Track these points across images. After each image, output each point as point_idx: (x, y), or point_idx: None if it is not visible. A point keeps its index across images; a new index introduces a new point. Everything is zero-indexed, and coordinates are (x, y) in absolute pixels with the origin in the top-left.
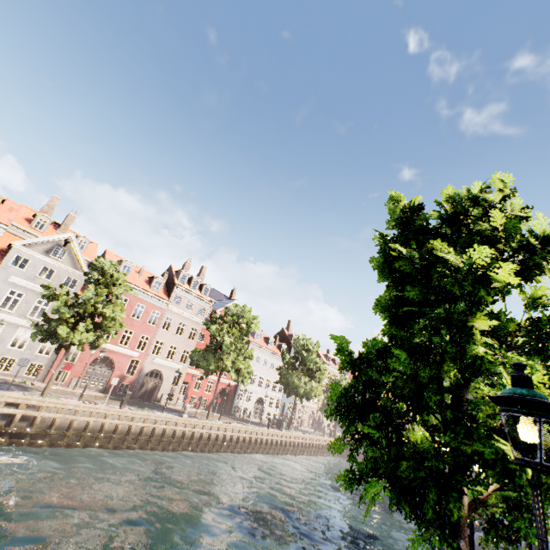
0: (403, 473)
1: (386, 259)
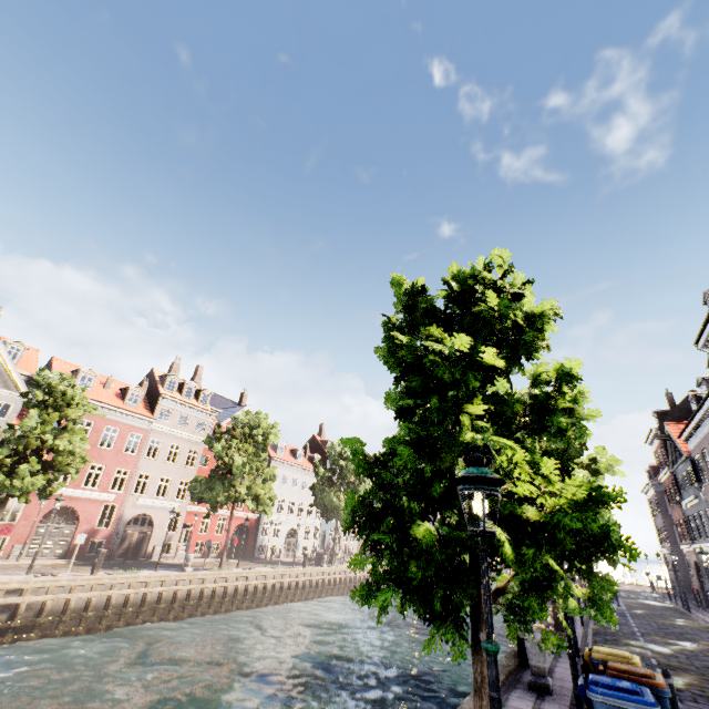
0: (413, 574)
1: (391, 348)
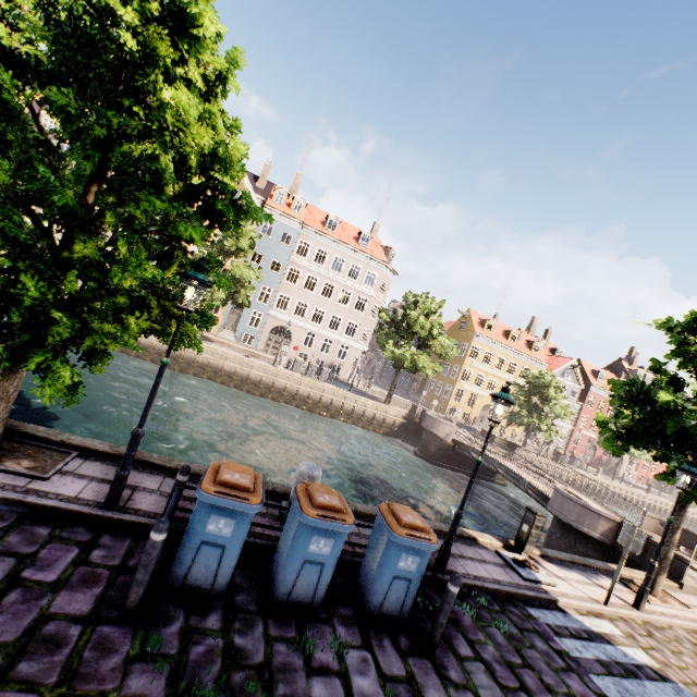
0: None
1: None
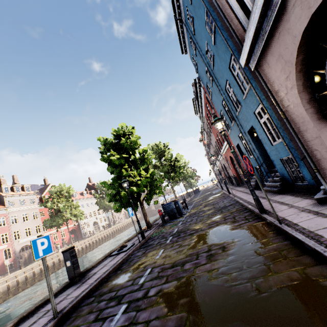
0: (124, 201)
1: (104, 158)
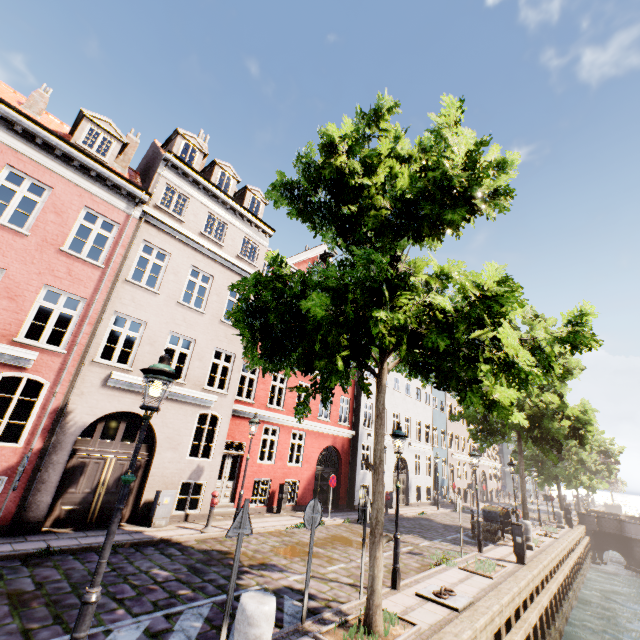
0: None
1: None
